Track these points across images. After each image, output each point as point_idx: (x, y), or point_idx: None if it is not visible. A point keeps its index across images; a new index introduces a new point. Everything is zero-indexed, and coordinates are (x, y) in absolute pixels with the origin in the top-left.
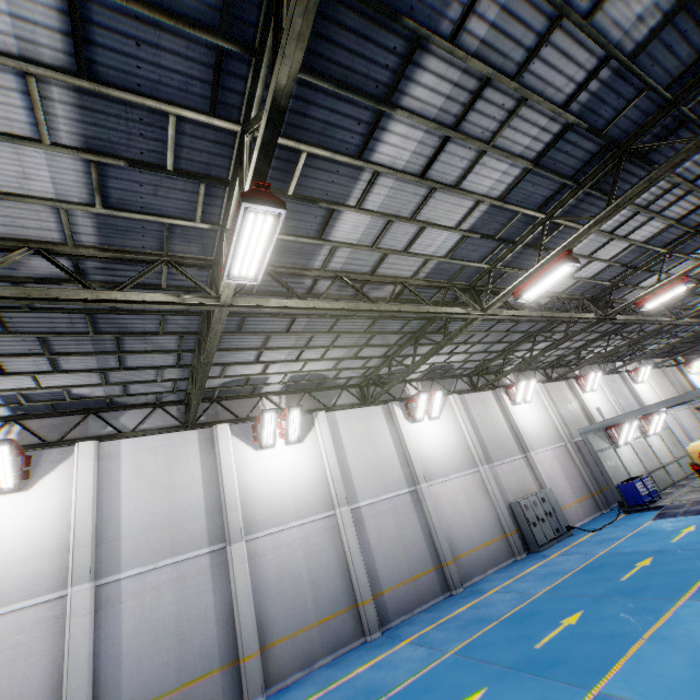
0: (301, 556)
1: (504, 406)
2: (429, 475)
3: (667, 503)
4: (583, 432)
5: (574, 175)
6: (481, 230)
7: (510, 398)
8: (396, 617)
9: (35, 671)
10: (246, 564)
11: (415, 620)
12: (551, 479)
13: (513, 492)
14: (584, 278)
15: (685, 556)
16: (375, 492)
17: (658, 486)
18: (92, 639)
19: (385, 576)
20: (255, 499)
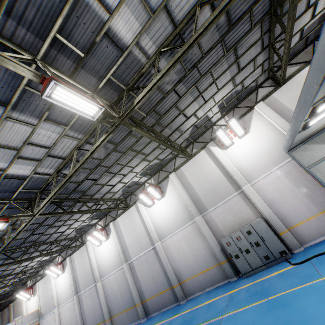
0: (116, 285)
1: (215, 157)
2: (162, 235)
3: None
4: (285, 151)
5: None
6: None
7: (223, 144)
8: (153, 312)
9: (75, 315)
10: (101, 290)
11: (154, 317)
12: (277, 201)
13: (227, 228)
14: (61, 133)
15: None
16: (137, 253)
17: None
18: (79, 309)
19: (146, 293)
20: (101, 265)
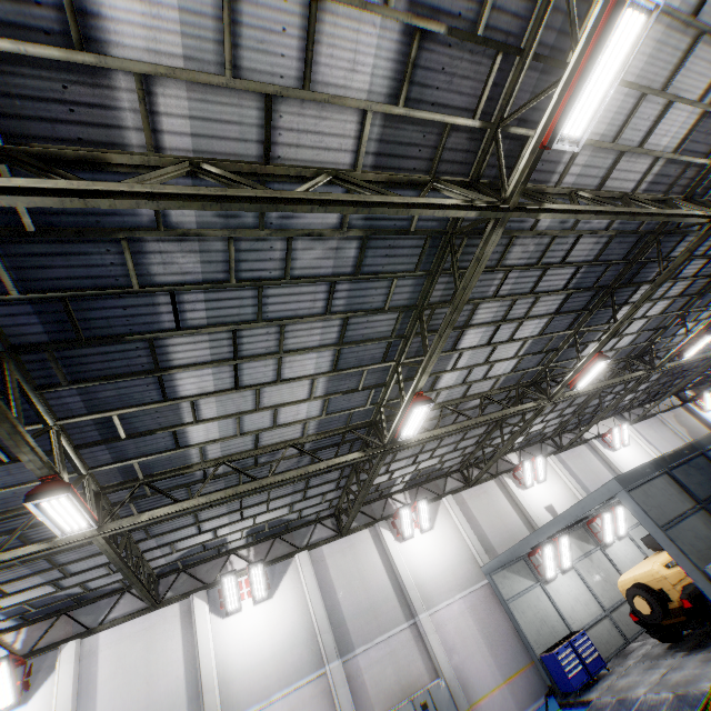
0: None
1: (385, 548)
2: (234, 703)
3: (597, 695)
4: (486, 572)
5: None
6: None
7: (398, 532)
8: None
9: None
10: None
11: None
12: (458, 652)
13: (384, 696)
14: (309, 418)
15: None
16: None
17: (628, 632)
18: None
19: None
20: None
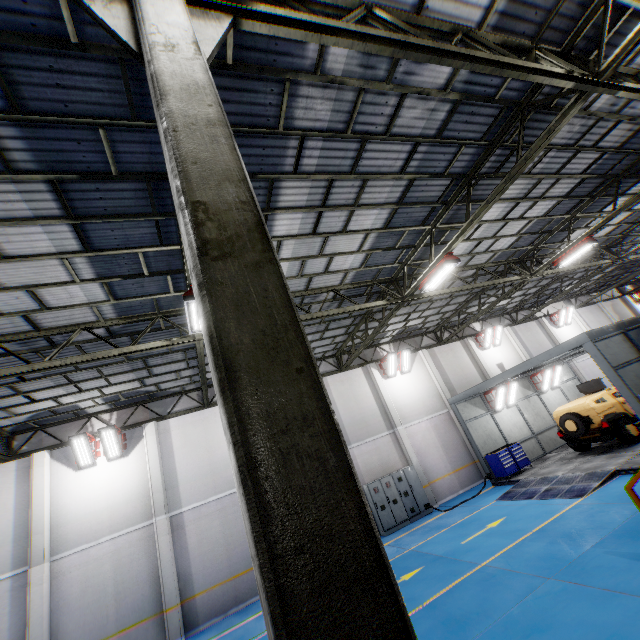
0: (109, 569)
1: (374, 382)
2: None
3: (524, 477)
4: (452, 402)
5: (152, 211)
6: (118, 273)
7: (384, 372)
8: (206, 619)
9: None
10: (45, 585)
11: (218, 624)
12: (423, 452)
13: (371, 473)
14: (351, 269)
15: (440, 572)
16: (203, 495)
17: (547, 448)
18: None
19: (200, 579)
20: (68, 519)
